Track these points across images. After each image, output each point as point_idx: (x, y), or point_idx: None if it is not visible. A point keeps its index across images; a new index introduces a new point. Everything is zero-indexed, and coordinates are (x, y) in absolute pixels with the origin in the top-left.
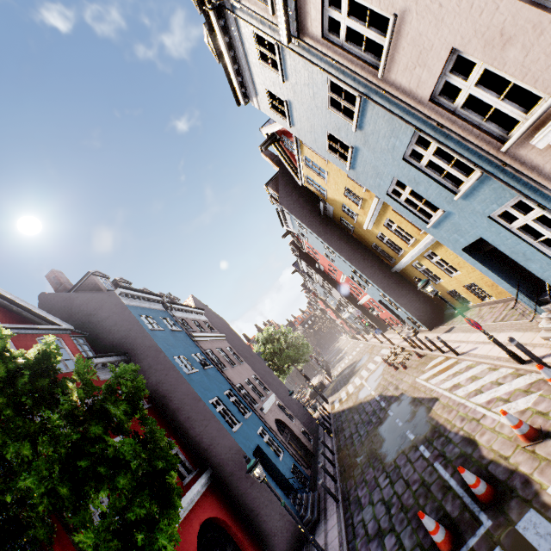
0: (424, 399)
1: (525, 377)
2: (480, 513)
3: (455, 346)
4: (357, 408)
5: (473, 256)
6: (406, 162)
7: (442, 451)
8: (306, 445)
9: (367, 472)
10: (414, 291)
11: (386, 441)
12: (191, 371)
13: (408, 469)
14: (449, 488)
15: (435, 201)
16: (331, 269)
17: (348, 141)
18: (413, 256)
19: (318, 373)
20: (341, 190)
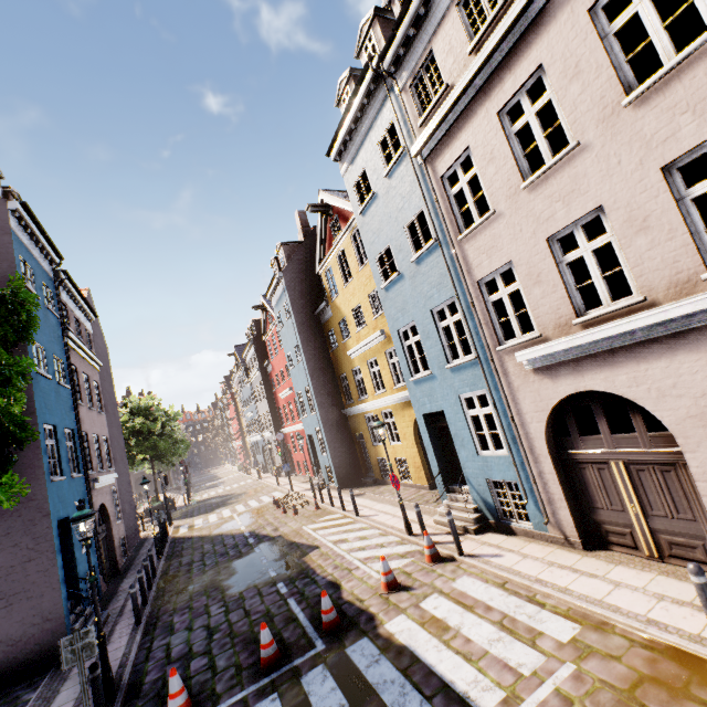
0: (304, 545)
1: (407, 546)
2: (318, 639)
3: (358, 508)
4: (214, 538)
5: (427, 426)
6: (432, 315)
7: (302, 589)
8: (117, 557)
9: (198, 599)
10: (349, 443)
11: (240, 574)
12: (44, 372)
13: (255, 601)
14: (296, 619)
15: (431, 360)
16: (281, 376)
17: (400, 265)
18: (373, 406)
19: (170, 490)
20: (353, 304)
